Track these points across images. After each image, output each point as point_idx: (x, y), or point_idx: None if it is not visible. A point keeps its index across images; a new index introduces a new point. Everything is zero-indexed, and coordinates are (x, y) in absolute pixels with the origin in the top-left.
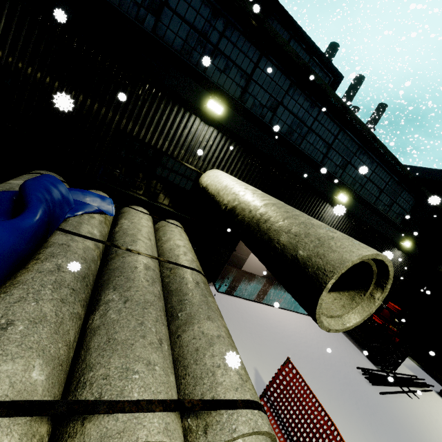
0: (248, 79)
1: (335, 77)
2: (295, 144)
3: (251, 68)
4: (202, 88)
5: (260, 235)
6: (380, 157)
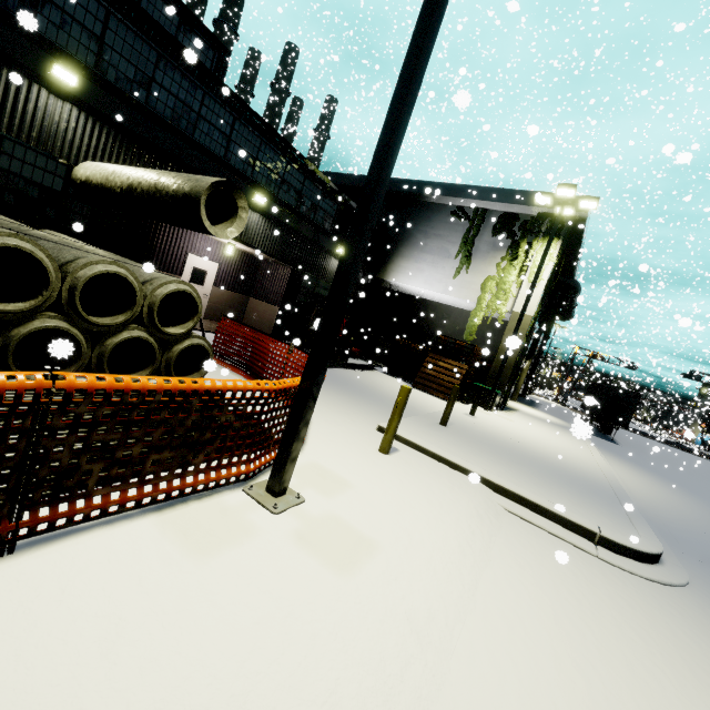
0: (100, 43)
1: (221, 51)
2: (188, 134)
3: (99, 28)
4: (38, 48)
5: (160, 194)
6: (286, 153)
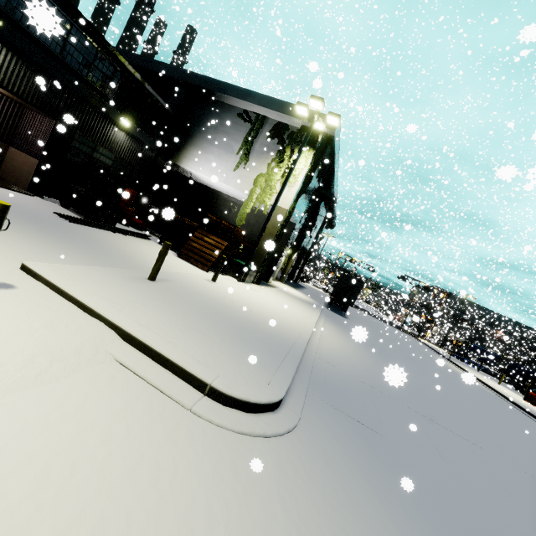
0: None
1: None
2: None
3: None
4: None
5: None
6: None
